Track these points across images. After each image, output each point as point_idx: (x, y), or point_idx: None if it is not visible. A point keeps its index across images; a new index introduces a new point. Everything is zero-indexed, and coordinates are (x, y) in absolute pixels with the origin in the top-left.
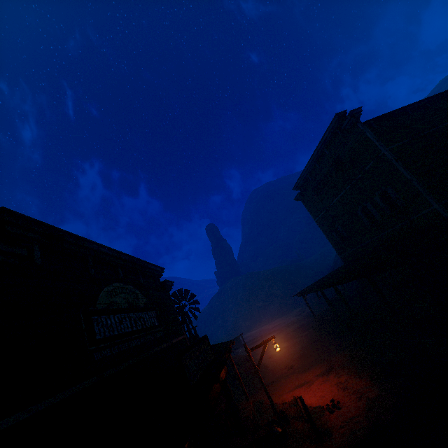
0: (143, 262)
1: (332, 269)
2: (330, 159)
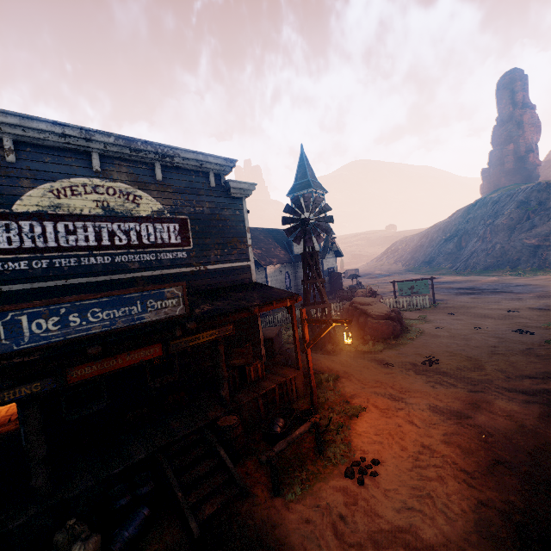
0: (166, 147)
1: None
2: None
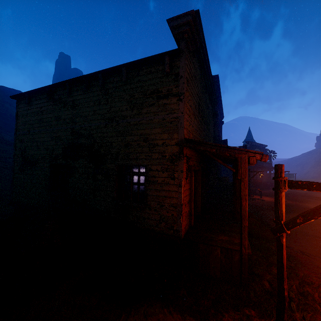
0: (262, 144)
1: None
2: None
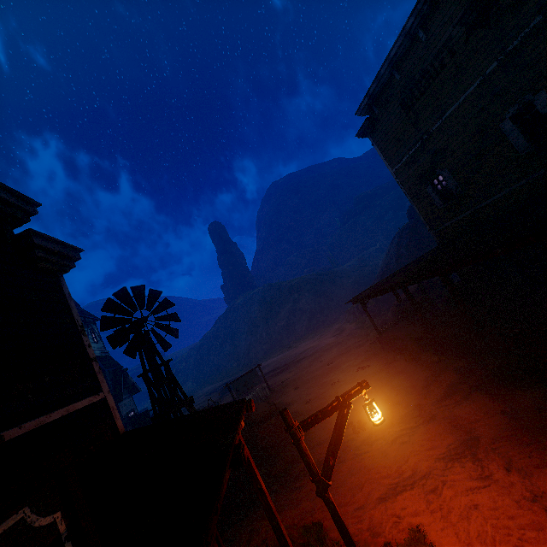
0: None
1: (382, 273)
2: (458, 3)
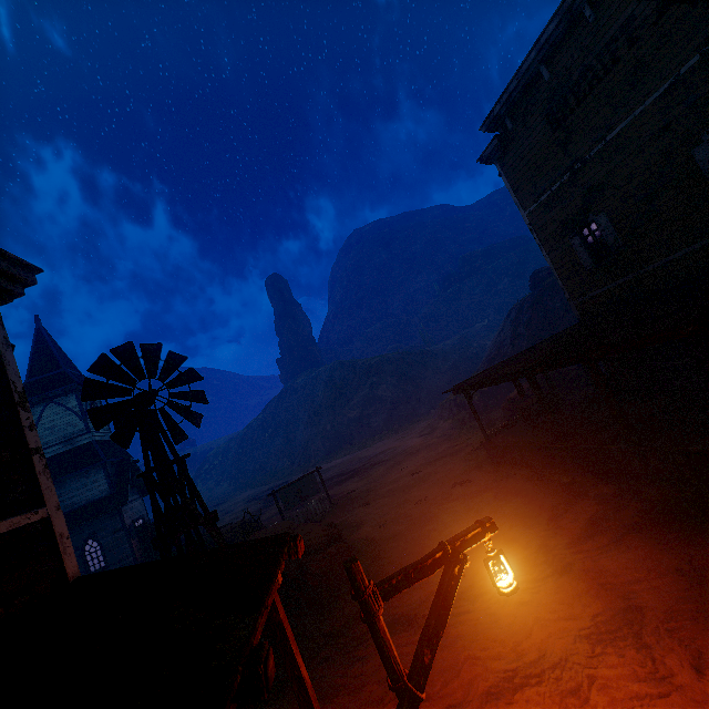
0: None
1: (491, 358)
2: None
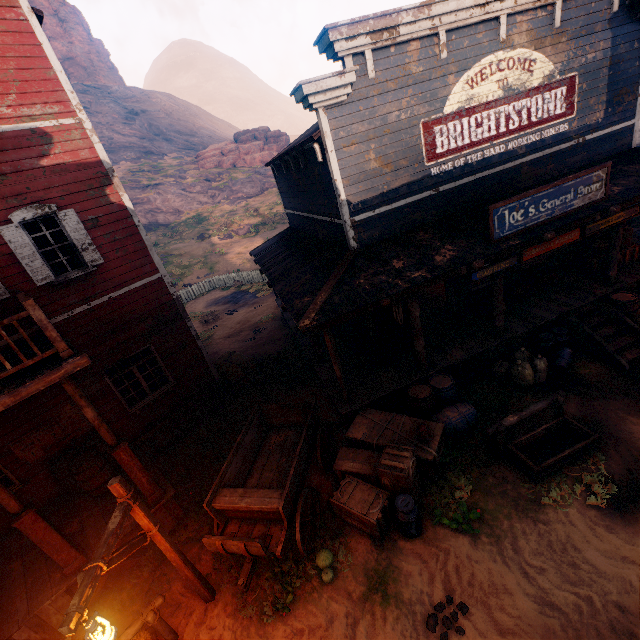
0: None
1: None
2: None
